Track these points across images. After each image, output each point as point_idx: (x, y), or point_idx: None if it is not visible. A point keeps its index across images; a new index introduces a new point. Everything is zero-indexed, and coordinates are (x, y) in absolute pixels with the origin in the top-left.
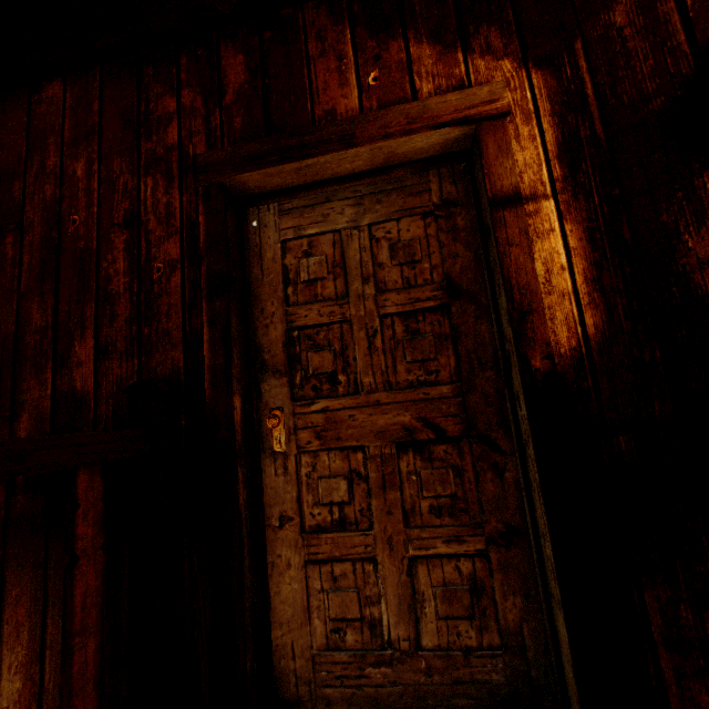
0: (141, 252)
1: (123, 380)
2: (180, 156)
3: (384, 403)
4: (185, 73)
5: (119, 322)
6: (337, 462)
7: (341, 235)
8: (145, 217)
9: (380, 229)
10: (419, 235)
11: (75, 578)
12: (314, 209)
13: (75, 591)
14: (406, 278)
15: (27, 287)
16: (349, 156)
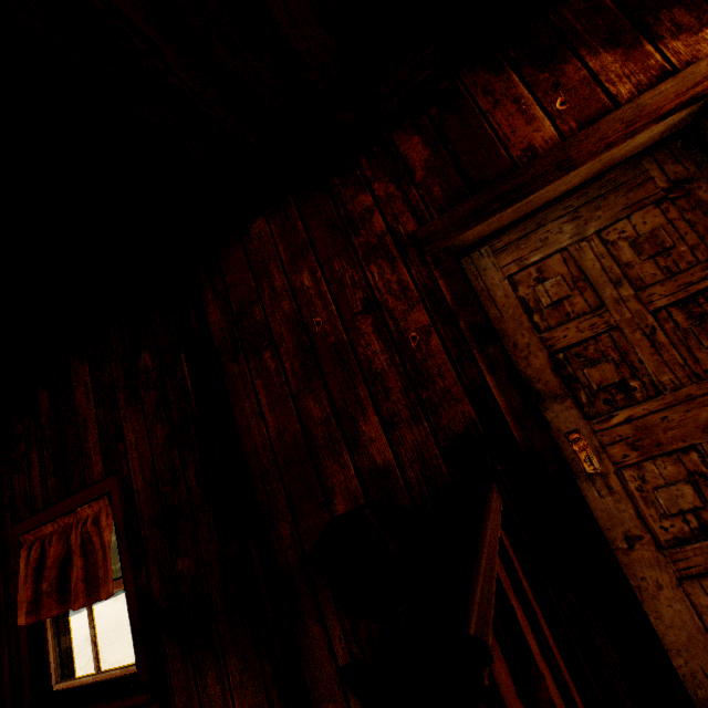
0: (390, 329)
1: (420, 444)
2: (393, 238)
3: (699, 396)
4: (369, 171)
5: (394, 395)
6: (668, 468)
7: (569, 251)
8: (382, 299)
9: (611, 233)
10: (659, 223)
11: (543, 631)
12: (528, 239)
13: (549, 642)
14: (663, 268)
15: (297, 389)
16: (568, 179)
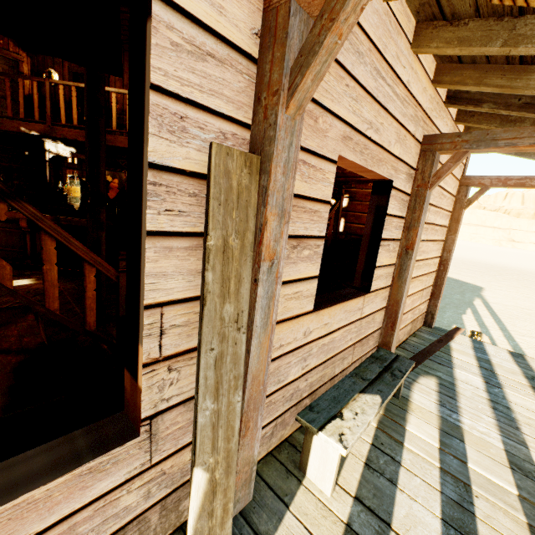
0: None
1: None
2: None
3: None
4: None
5: None
6: None
7: None
8: None
9: (1, 65)
10: (8, 69)
11: None
12: None
13: None
14: None
15: None
16: None
